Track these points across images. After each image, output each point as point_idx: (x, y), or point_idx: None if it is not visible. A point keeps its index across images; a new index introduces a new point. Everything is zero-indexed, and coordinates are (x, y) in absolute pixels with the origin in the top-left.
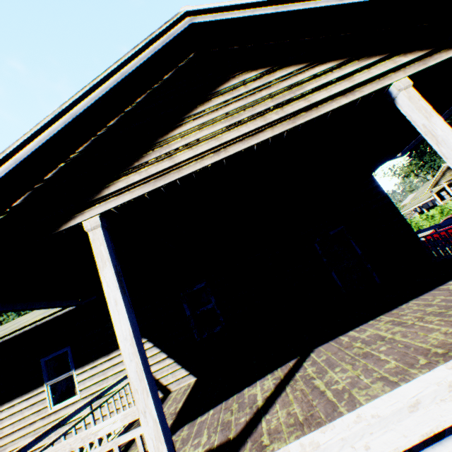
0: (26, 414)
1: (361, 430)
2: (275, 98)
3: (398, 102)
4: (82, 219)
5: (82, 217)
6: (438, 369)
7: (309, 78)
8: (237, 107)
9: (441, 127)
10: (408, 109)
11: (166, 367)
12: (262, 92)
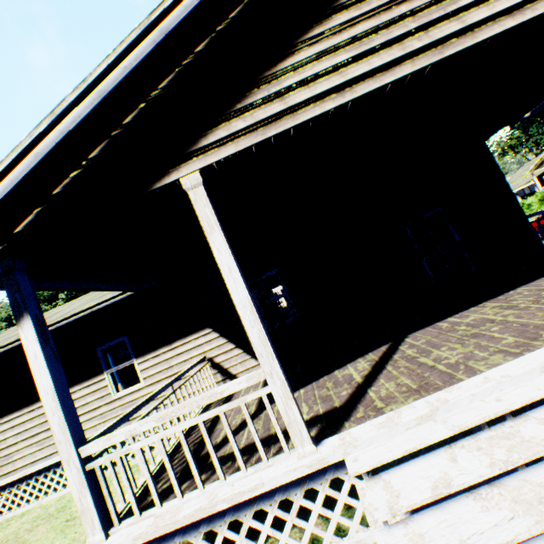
0: (89, 400)
1: (491, 387)
2: (418, 17)
3: None
4: (178, 176)
5: (178, 174)
6: None
7: None
8: (367, 29)
9: None
10: None
11: (234, 357)
12: (401, 6)
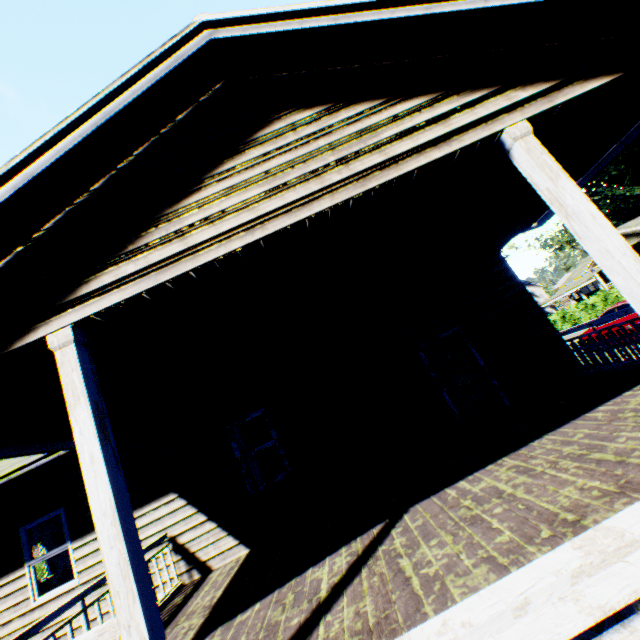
0: None
1: None
2: (338, 150)
3: (514, 156)
4: (46, 332)
5: (46, 329)
6: (560, 549)
7: (388, 121)
8: (283, 163)
9: (571, 193)
10: (527, 166)
11: (205, 535)
12: (319, 140)
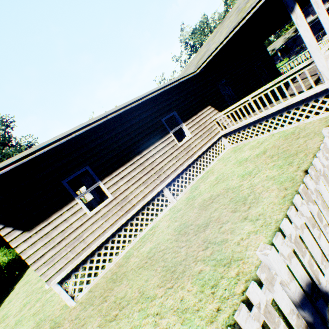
0: (166, 150)
1: None
2: None
3: None
4: None
5: None
6: None
7: None
8: None
9: None
10: None
11: (222, 118)
12: None
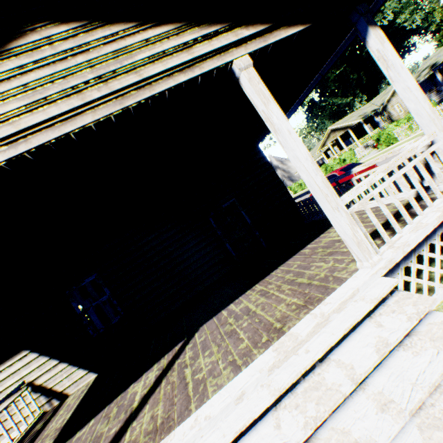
0: None
1: (193, 437)
2: (97, 68)
3: (242, 83)
4: None
5: None
6: (267, 352)
7: (141, 44)
8: (42, 77)
9: (277, 115)
10: (250, 92)
11: (59, 373)
12: (78, 57)
